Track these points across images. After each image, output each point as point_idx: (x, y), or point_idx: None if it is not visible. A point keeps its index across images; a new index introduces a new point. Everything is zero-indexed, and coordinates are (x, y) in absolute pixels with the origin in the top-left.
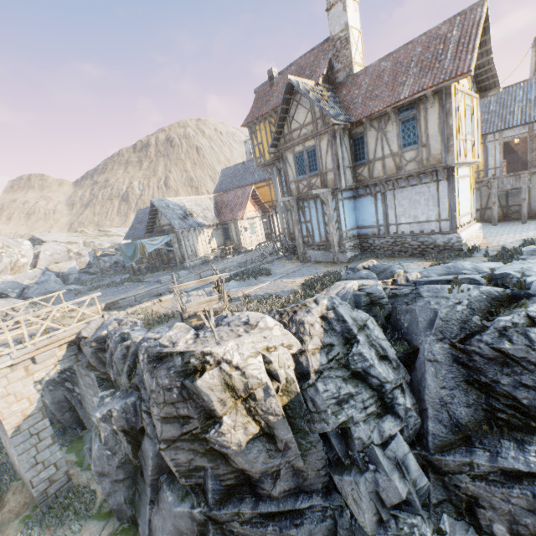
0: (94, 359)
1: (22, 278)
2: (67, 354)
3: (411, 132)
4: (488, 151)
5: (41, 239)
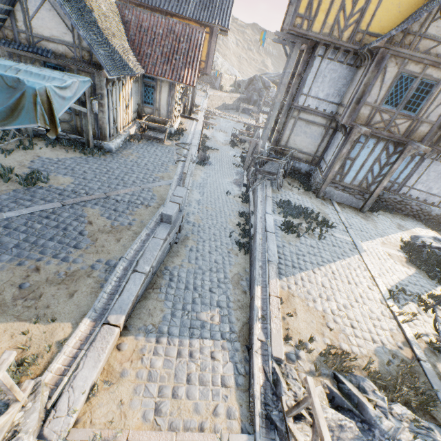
0: None
1: None
2: None
3: None
4: None
5: None
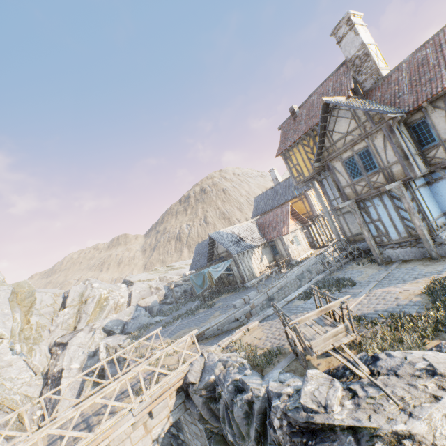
0: (205, 411)
1: (122, 315)
2: (176, 402)
3: None
4: None
5: (130, 281)
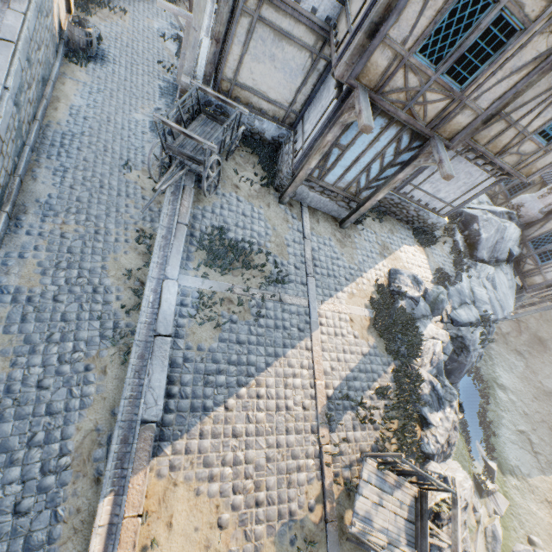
0: None
1: None
2: None
3: None
4: None
5: None
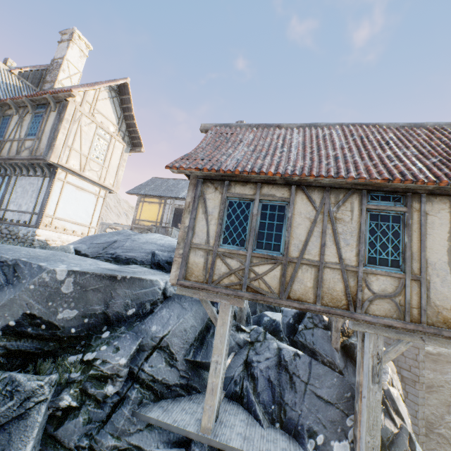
0: None
1: None
2: None
3: (37, 126)
4: (166, 210)
5: None
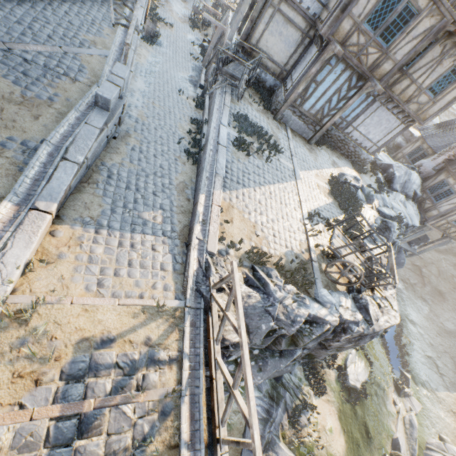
0: None
1: None
2: None
3: (444, 84)
4: None
5: None
